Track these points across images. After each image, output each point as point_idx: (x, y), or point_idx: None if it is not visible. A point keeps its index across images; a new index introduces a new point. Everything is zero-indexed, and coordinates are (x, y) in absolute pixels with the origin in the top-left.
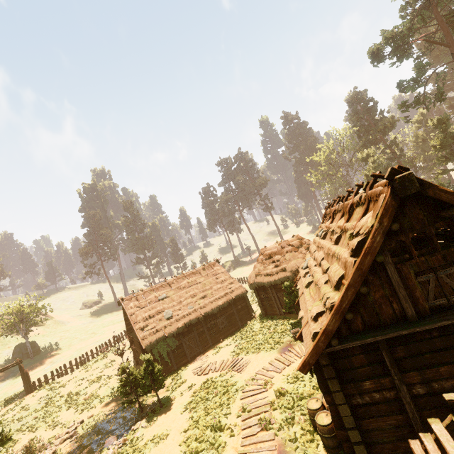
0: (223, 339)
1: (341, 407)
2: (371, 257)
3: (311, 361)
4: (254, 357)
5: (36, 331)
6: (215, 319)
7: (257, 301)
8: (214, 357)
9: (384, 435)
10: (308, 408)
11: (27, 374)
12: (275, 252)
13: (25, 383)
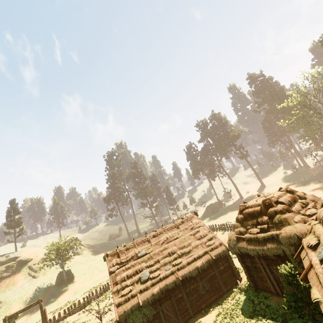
0: (205, 309)
1: None
2: None
3: None
4: None
5: (76, 259)
6: (194, 283)
7: None
8: None
9: None
10: None
11: (45, 312)
12: (258, 211)
13: (43, 320)
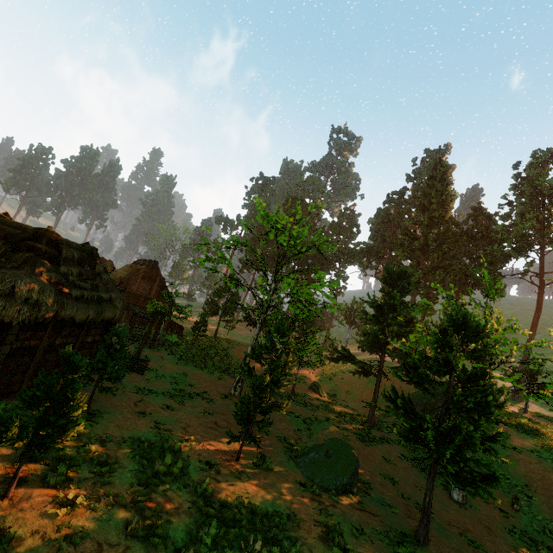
0: None
1: None
2: (138, 273)
3: None
4: None
5: None
6: None
7: None
8: None
9: None
10: None
11: None
12: None
13: None
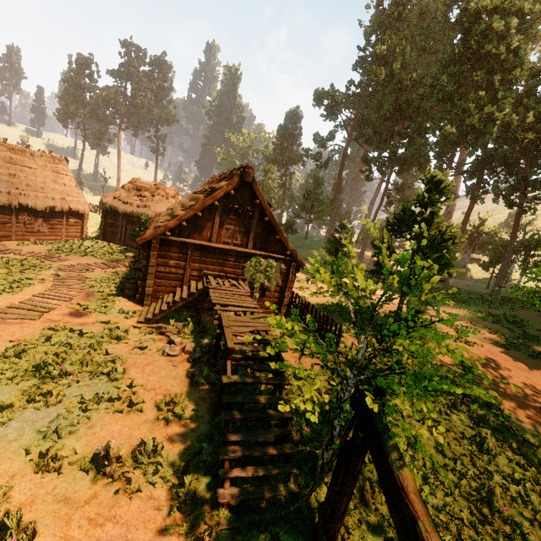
0: (34, 240)
1: (151, 268)
2: (213, 200)
3: (148, 238)
4: (77, 258)
5: None
6: (33, 216)
7: (93, 230)
8: (20, 247)
9: (165, 290)
10: (123, 277)
11: None
12: (147, 188)
13: None
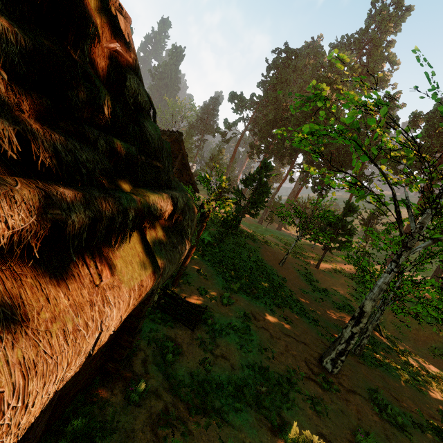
0: None
1: None
2: None
3: None
4: None
5: None
6: None
7: None
8: None
9: None
10: None
11: None
12: None
13: None
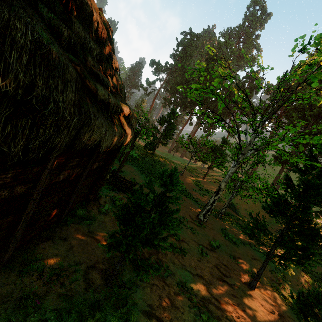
0: None
1: None
2: None
3: None
4: None
5: None
6: None
7: None
8: None
9: None
10: None
11: None
12: None
13: None
